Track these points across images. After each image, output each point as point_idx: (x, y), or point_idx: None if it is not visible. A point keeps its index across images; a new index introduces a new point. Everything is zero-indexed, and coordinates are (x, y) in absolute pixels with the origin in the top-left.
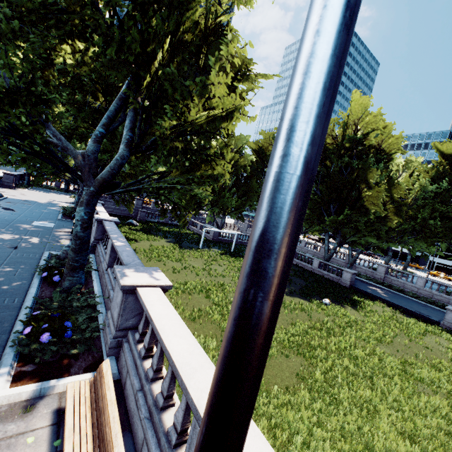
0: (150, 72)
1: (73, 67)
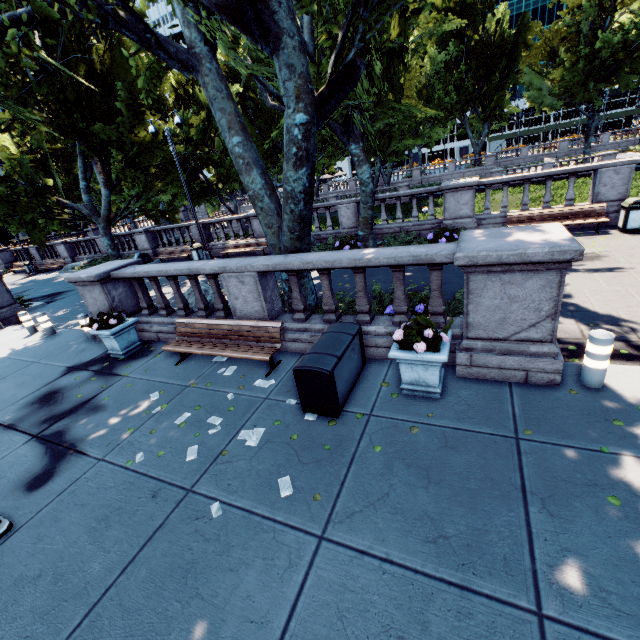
0: None
1: None
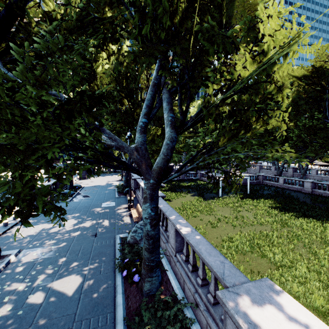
0: (179, 44)
1: (109, 75)
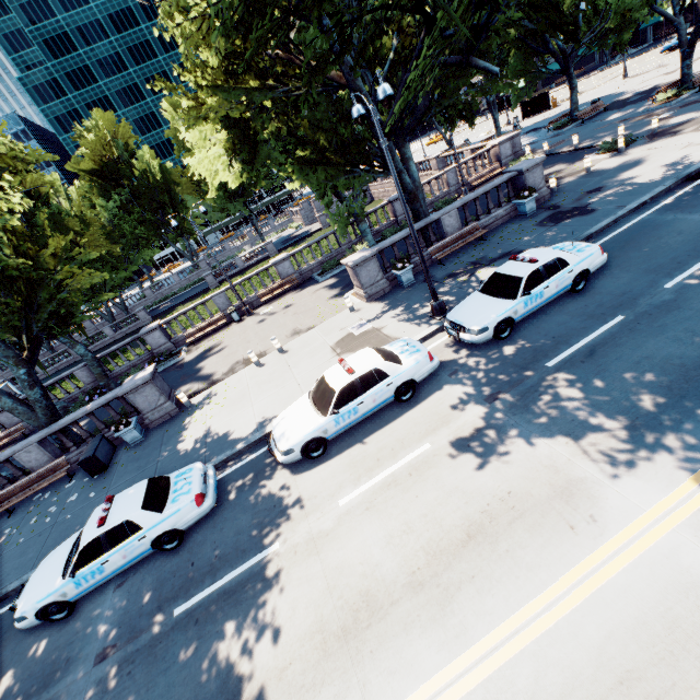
0: None
1: None
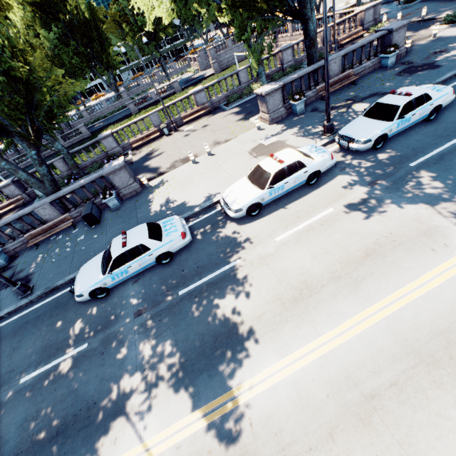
0: None
1: None
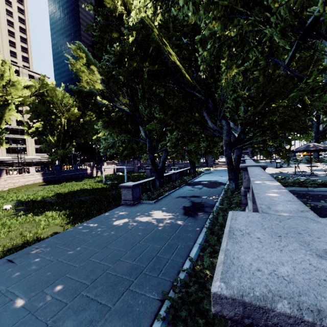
0: None
1: None
